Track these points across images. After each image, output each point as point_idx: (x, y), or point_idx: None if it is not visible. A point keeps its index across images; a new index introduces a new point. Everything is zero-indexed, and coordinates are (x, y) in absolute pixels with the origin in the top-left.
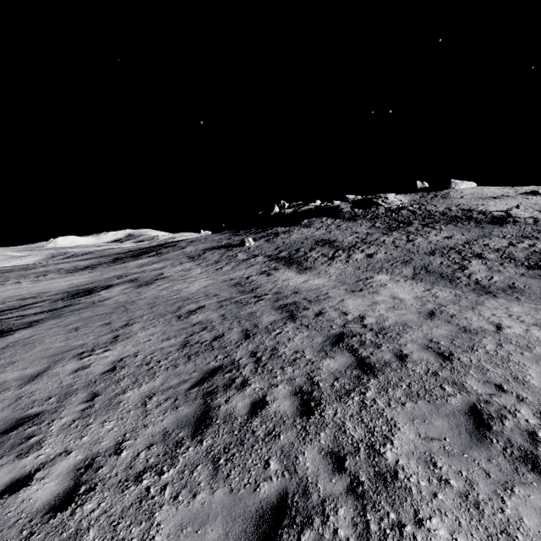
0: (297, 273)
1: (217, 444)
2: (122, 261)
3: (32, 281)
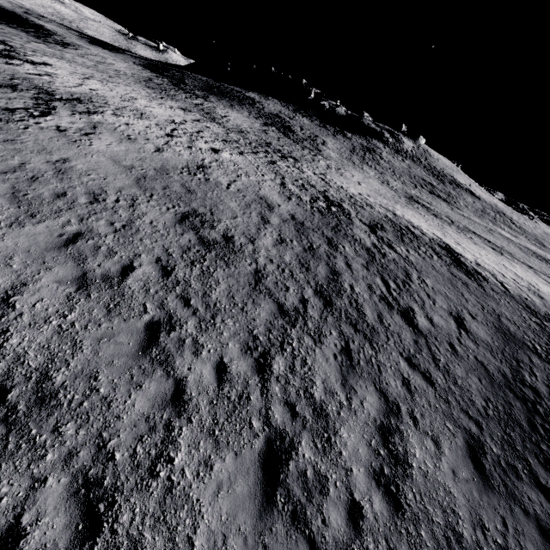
0: (461, 211)
1: (549, 264)
2: (305, 142)
3: (343, 170)
